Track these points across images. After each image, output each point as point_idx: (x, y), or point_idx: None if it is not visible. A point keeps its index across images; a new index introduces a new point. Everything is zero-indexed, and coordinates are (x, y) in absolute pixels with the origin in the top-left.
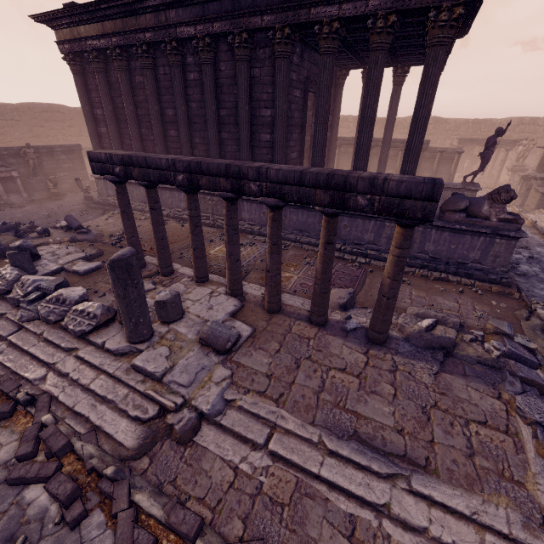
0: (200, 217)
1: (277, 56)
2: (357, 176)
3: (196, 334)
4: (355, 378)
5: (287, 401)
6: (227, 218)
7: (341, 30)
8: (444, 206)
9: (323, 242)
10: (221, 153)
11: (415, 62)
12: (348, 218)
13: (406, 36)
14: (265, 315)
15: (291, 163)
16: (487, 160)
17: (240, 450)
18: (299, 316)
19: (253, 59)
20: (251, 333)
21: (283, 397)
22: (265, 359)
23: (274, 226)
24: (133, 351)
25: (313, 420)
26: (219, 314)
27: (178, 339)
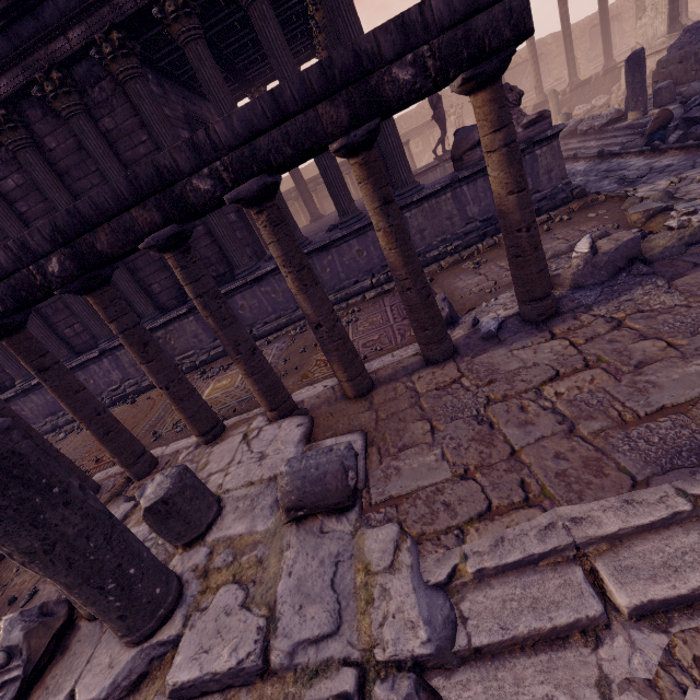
0: (141, 325)
1: (123, 80)
2: (370, 30)
3: (271, 514)
4: (589, 371)
5: (547, 486)
6: (189, 282)
7: (191, 2)
8: (456, 152)
9: (377, 207)
10: (127, 267)
11: (302, 56)
12: (356, 238)
13: (277, 1)
14: (359, 404)
15: (235, 228)
16: (443, 119)
17: (573, 670)
18: (408, 369)
19: (92, 108)
20: (363, 440)
21: (531, 486)
22: (427, 456)
23: (280, 236)
24: (155, 657)
25: (629, 477)
26: (286, 454)
27: (241, 552)
